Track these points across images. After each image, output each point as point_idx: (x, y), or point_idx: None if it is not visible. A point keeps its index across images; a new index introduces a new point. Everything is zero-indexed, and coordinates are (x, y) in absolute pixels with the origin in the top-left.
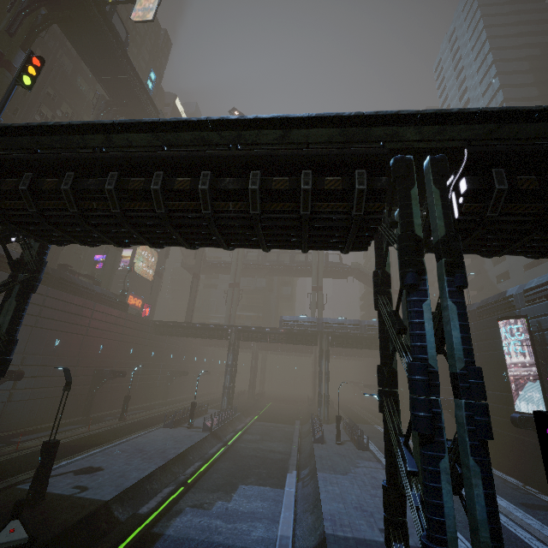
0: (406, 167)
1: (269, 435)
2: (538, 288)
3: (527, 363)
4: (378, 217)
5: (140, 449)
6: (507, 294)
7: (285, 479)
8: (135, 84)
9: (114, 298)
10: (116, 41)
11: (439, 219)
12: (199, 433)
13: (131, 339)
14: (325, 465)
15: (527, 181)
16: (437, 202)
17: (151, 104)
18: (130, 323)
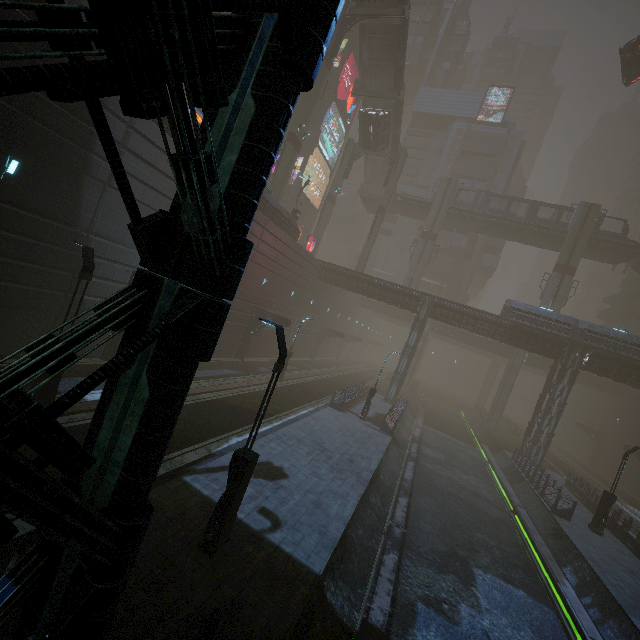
0: None
1: (454, 457)
2: None
3: None
4: None
5: (319, 443)
6: None
7: (538, 580)
8: None
9: (286, 218)
10: None
11: None
12: (379, 434)
13: (295, 279)
14: (623, 593)
15: None
16: None
17: None
18: (298, 257)
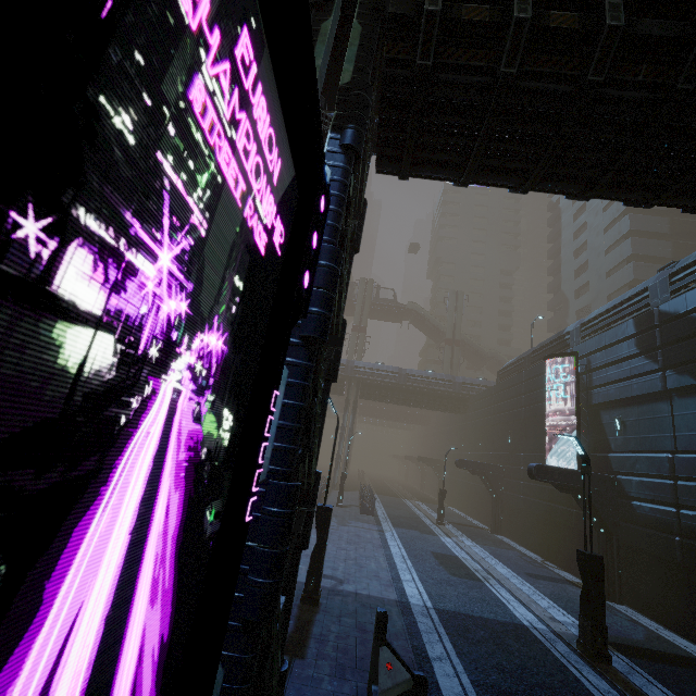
0: None
1: None
2: (596, 320)
3: (570, 414)
4: None
5: None
6: (565, 331)
7: None
8: None
9: None
10: None
11: (348, 62)
12: None
13: None
14: None
15: (475, 10)
16: (354, 41)
17: None
18: None
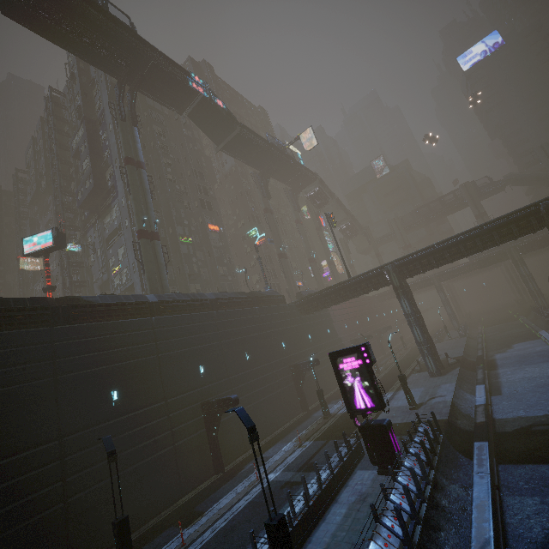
0: (547, 206)
1: (504, 329)
2: None
3: None
4: (544, 225)
5: (442, 349)
6: None
7: (538, 337)
8: (304, 172)
9: None
10: (293, 161)
11: None
12: (460, 339)
13: (373, 310)
14: None
15: None
16: None
17: (312, 174)
18: (368, 301)
